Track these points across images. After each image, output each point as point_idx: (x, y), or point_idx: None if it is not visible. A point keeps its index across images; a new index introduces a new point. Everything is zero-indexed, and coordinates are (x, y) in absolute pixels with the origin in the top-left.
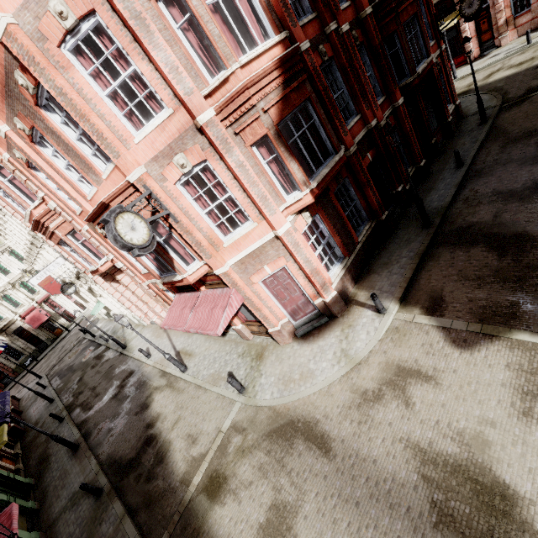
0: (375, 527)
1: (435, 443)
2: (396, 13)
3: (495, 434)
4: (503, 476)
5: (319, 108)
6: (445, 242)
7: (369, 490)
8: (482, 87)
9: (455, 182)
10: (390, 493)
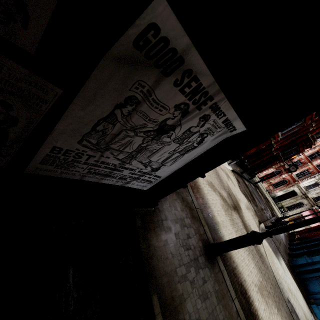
0: (216, 178)
1: (231, 189)
2: (304, 145)
3: (241, 202)
4: (241, 206)
5: (299, 126)
6: (242, 180)
7: (216, 173)
8: (256, 181)
9: (248, 179)
10: (221, 180)
